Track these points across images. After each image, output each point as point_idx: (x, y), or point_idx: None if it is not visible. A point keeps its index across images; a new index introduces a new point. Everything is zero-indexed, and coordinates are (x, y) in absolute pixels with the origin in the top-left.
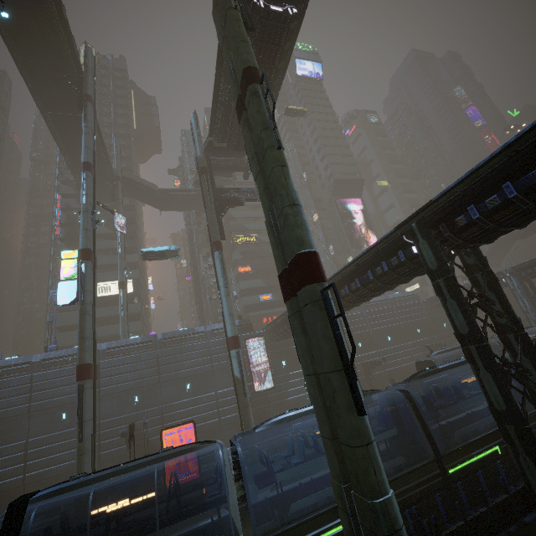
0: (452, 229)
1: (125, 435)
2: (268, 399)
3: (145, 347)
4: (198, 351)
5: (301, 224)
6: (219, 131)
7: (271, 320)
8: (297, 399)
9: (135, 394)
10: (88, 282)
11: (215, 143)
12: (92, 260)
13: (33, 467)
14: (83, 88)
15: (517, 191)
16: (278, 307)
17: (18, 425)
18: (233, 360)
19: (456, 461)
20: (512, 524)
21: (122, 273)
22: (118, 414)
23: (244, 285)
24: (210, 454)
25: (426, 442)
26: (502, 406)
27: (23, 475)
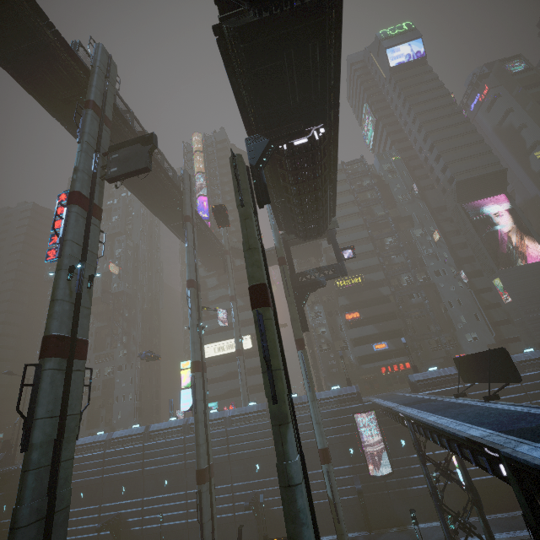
0: None
1: (248, 509)
2: (387, 484)
3: (260, 416)
4: (306, 423)
5: (295, 517)
6: (286, 228)
7: (391, 369)
8: (424, 489)
9: (256, 461)
10: (198, 392)
11: (286, 236)
12: (200, 369)
13: (192, 515)
14: (183, 210)
15: None
16: (397, 357)
17: (180, 478)
18: (324, 476)
19: None
20: None
21: (238, 341)
22: (245, 480)
23: (354, 333)
24: (328, 537)
25: None
26: None
27: (186, 519)
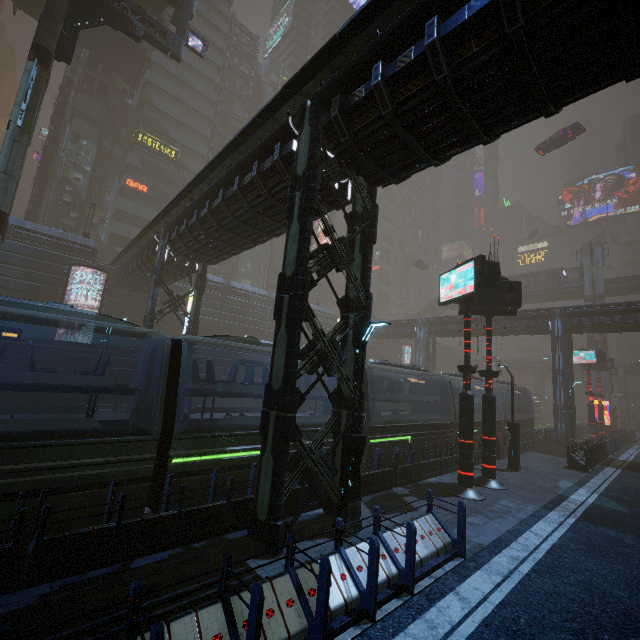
0: (345, 107)
1: None
2: (74, 357)
3: None
4: None
5: None
6: None
7: None
8: (123, 372)
9: None
10: None
11: None
12: None
13: None
14: None
15: (440, 37)
16: None
17: None
18: None
19: (197, 450)
20: (207, 539)
21: None
22: None
23: (127, 206)
24: None
25: (159, 412)
26: (278, 383)
27: None
